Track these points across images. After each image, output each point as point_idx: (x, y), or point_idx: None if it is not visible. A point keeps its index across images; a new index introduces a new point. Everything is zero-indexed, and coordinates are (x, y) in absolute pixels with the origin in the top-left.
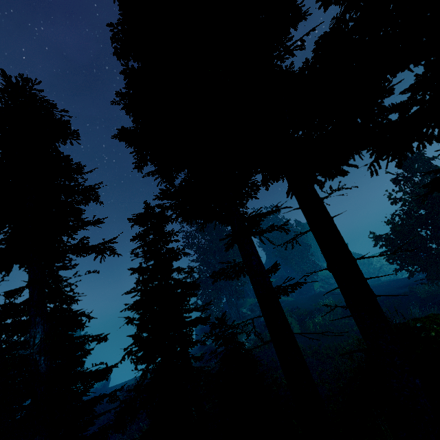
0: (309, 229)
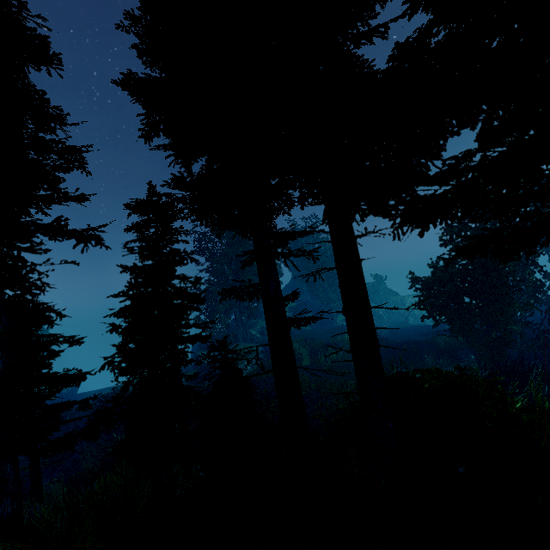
0: (335, 267)
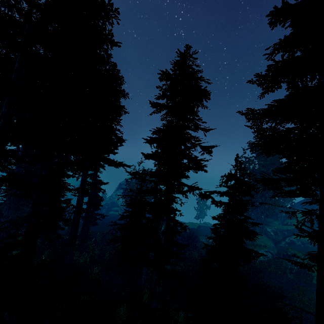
0: None
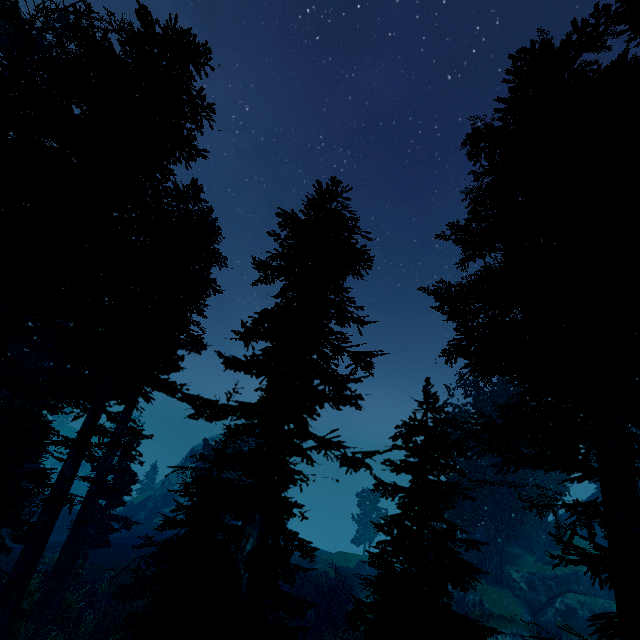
0: None
